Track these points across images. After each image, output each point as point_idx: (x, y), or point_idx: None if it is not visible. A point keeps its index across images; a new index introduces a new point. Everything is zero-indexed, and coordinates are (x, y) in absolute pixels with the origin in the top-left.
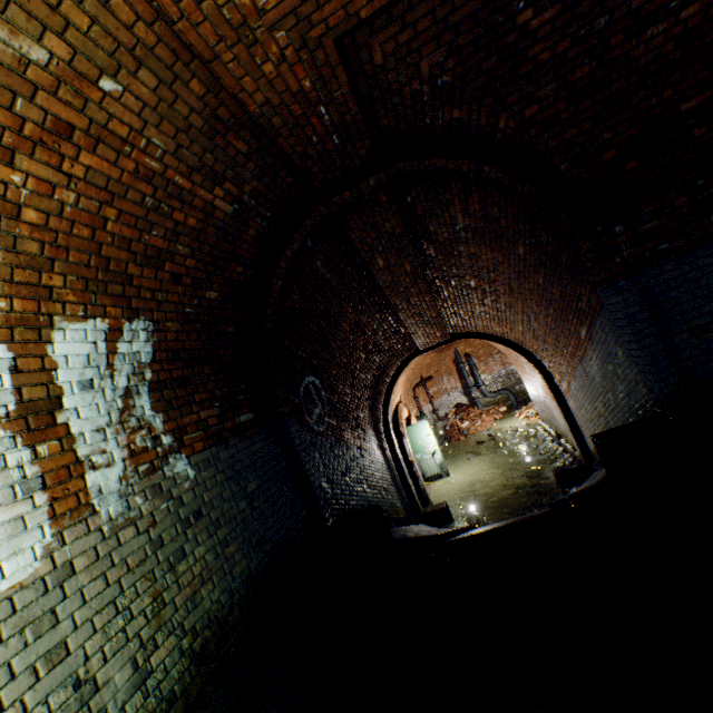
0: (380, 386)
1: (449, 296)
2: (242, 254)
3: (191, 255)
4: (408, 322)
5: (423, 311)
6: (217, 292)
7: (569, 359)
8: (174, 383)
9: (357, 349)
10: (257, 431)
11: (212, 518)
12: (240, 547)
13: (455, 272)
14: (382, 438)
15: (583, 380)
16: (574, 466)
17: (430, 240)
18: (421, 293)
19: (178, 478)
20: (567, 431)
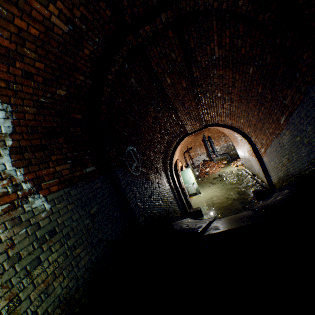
0: (168, 151)
1: (205, 103)
2: (81, 67)
3: (38, 60)
4: (183, 118)
5: (191, 111)
6: (65, 91)
7: (269, 136)
8: (33, 148)
9: (156, 132)
10: (98, 177)
11: (63, 233)
12: (84, 248)
13: (209, 88)
14: (169, 177)
15: (276, 147)
16: (264, 190)
17: (197, 66)
18: (190, 101)
19: (36, 211)
20: (259, 173)
